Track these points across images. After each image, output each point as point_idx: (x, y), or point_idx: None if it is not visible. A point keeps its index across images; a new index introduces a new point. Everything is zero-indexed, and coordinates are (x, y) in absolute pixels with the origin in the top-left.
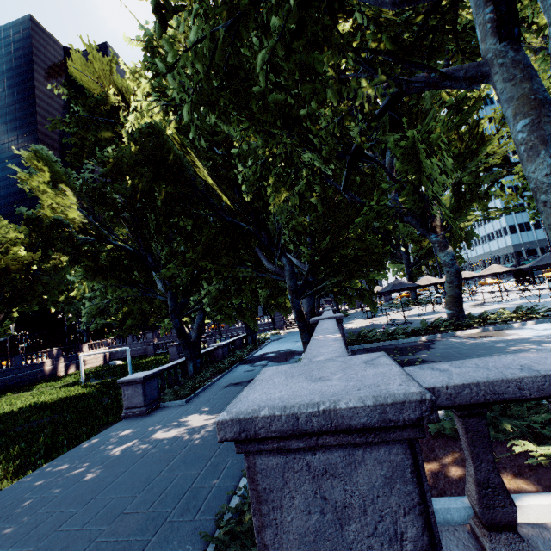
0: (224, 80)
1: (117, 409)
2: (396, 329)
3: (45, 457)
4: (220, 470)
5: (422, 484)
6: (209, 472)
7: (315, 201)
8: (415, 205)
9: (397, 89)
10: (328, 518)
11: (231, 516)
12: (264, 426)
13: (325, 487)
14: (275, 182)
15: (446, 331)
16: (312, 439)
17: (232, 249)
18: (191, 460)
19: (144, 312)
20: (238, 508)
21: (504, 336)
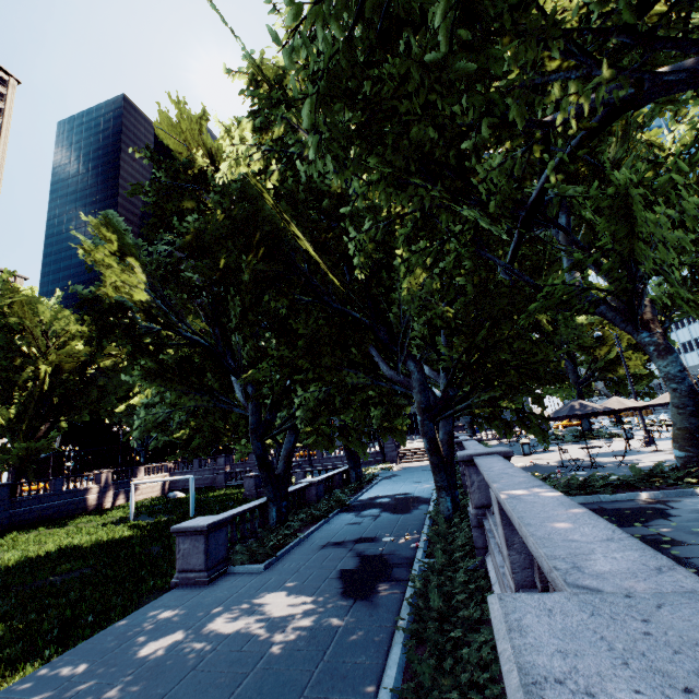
0: (374, 42)
1: (168, 568)
2: (590, 476)
3: (57, 642)
4: None
5: None
6: None
7: (460, 282)
8: (620, 286)
9: (628, 91)
10: None
11: None
12: None
13: None
14: (408, 251)
15: (686, 487)
16: None
17: (339, 347)
18: (271, 688)
19: (216, 430)
20: None
21: None
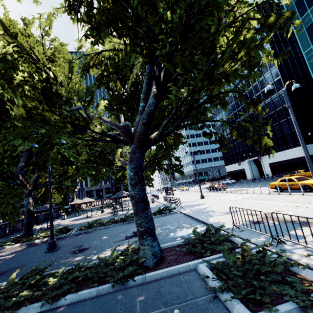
0: None
1: None
2: None
3: None
4: None
5: None
6: None
7: None
8: None
9: None
10: None
11: None
12: None
13: None
14: None
15: None
16: None
17: None
18: None
19: None
20: None
21: (7, 252)
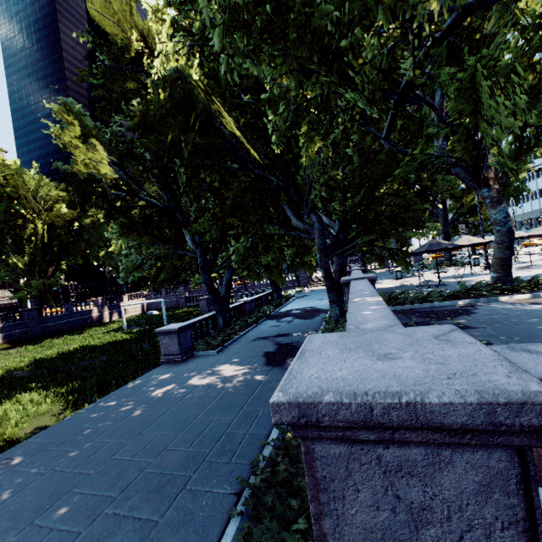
0: None
1: (156, 355)
2: (431, 291)
3: (98, 393)
4: (252, 419)
5: (531, 498)
6: (242, 419)
7: (350, 151)
8: (468, 153)
9: None
10: (400, 518)
11: (265, 463)
12: (329, 414)
13: (398, 485)
14: (308, 130)
15: (490, 296)
16: (387, 432)
17: (260, 205)
18: (225, 407)
19: (175, 268)
20: (272, 458)
21: None
